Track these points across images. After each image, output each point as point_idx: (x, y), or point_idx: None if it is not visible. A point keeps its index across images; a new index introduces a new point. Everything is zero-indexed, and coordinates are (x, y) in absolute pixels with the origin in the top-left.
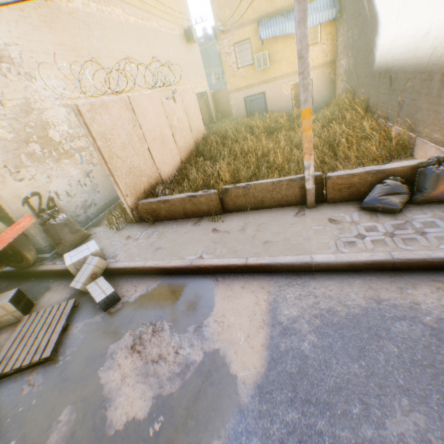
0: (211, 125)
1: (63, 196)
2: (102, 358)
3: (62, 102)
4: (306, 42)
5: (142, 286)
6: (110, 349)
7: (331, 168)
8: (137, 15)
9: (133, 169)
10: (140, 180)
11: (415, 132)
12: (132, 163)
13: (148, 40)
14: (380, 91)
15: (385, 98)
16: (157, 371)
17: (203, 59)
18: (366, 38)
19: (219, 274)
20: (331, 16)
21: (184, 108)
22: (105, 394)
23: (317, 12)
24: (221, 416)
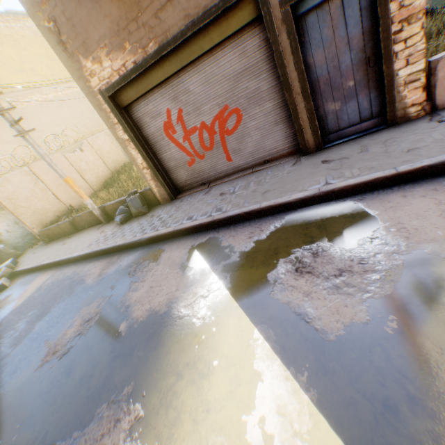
0: None
1: (5, 233)
2: None
3: None
4: (42, 154)
5: (21, 279)
6: None
7: None
8: (57, 90)
9: (39, 211)
10: (47, 216)
11: None
12: (38, 207)
13: (71, 103)
14: None
15: None
16: None
17: None
18: None
19: (48, 268)
20: None
21: (96, 151)
22: None
23: None
24: None
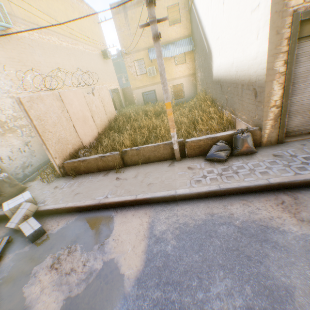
0: (121, 110)
1: (6, 160)
2: (27, 277)
3: (9, 94)
4: (163, 67)
5: (63, 221)
6: (34, 269)
7: (192, 136)
8: (68, 41)
9: (61, 139)
10: (67, 147)
11: (235, 115)
12: (61, 135)
13: (76, 56)
14: (217, 91)
15: (220, 95)
16: (68, 280)
17: (117, 67)
18: (208, 62)
19: (118, 207)
20: (190, 49)
21: (101, 99)
22: (27, 303)
23: (182, 46)
24: (111, 303)
